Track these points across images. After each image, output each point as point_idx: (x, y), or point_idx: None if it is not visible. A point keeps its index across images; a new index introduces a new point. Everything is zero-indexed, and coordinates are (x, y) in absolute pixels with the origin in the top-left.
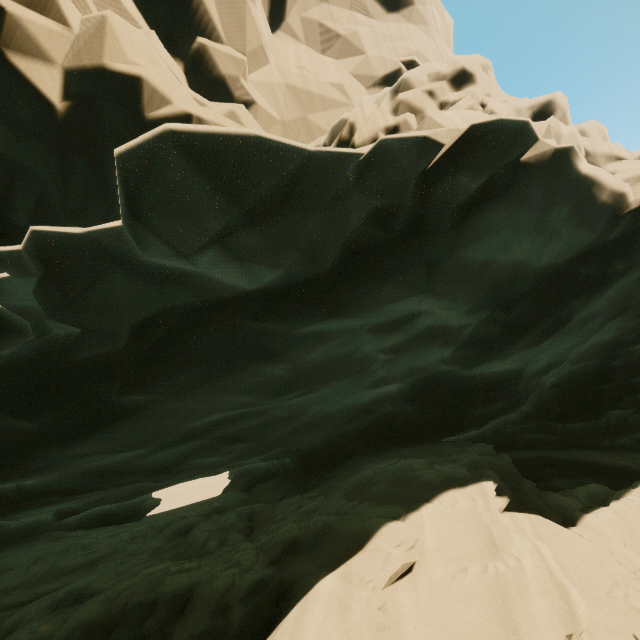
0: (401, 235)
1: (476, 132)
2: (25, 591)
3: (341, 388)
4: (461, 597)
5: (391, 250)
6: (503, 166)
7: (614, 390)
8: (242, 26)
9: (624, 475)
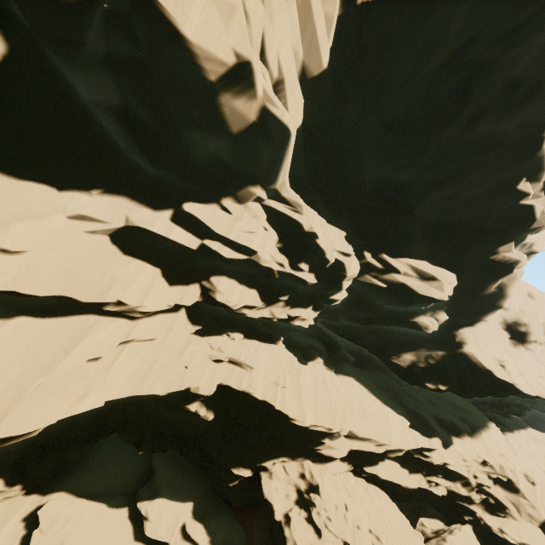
0: None
1: None
2: (383, 392)
3: None
4: (506, 444)
5: None
6: None
7: (498, 404)
8: None
9: None
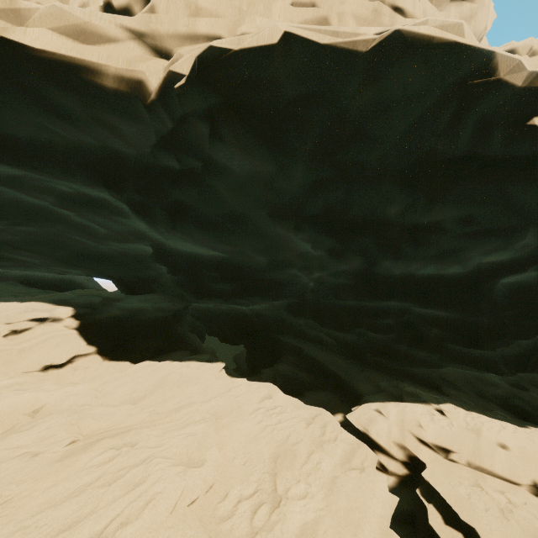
0: None
1: None
2: None
3: (70, 232)
4: None
5: None
6: None
7: (346, 308)
8: None
9: (338, 384)
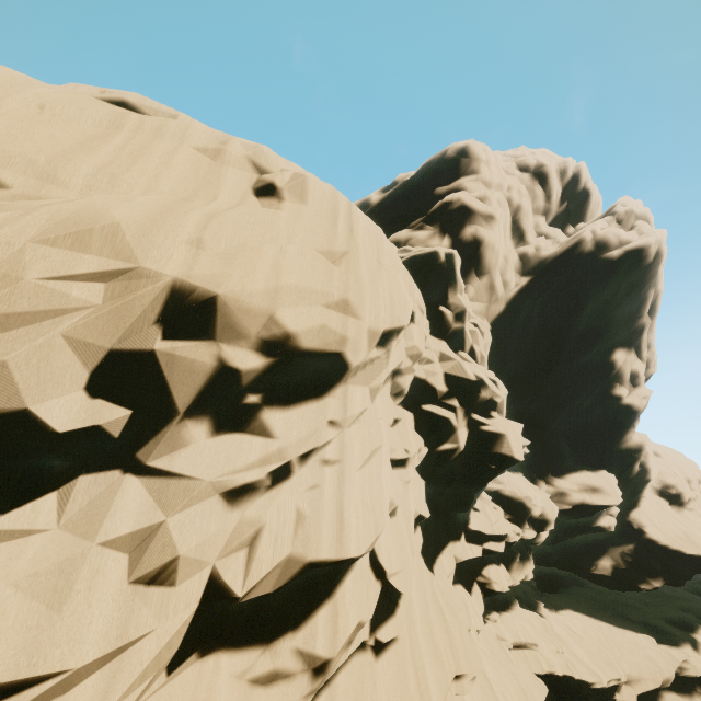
0: None
1: None
2: (603, 612)
3: None
4: None
5: None
6: None
7: None
8: None
9: None
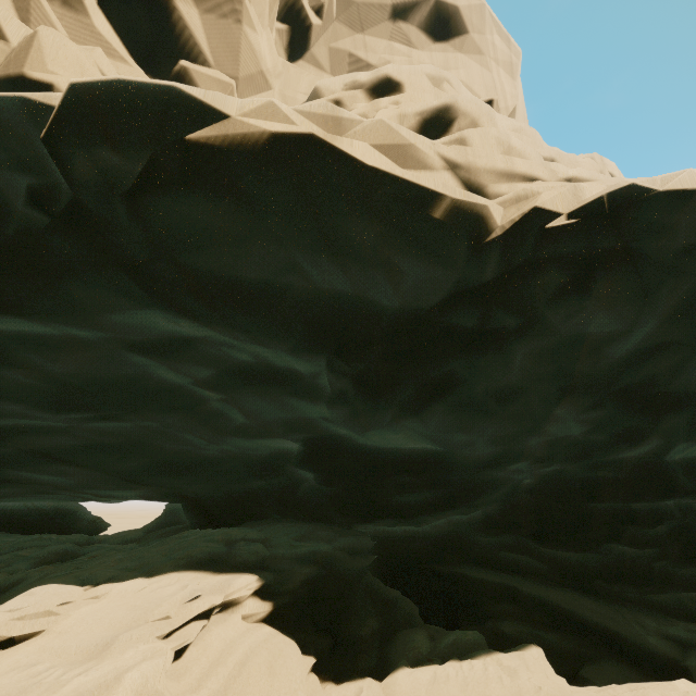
0: (53, 222)
1: (86, 94)
2: None
3: (182, 426)
4: None
5: (49, 239)
6: (165, 145)
7: (605, 514)
8: (236, 51)
9: (610, 644)
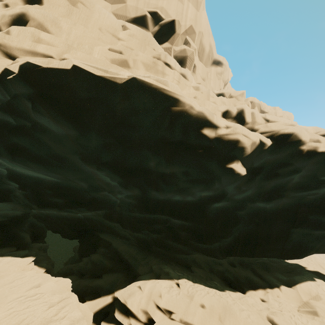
0: None
1: None
2: None
3: None
4: None
5: None
6: None
7: (135, 217)
8: None
9: (128, 267)
